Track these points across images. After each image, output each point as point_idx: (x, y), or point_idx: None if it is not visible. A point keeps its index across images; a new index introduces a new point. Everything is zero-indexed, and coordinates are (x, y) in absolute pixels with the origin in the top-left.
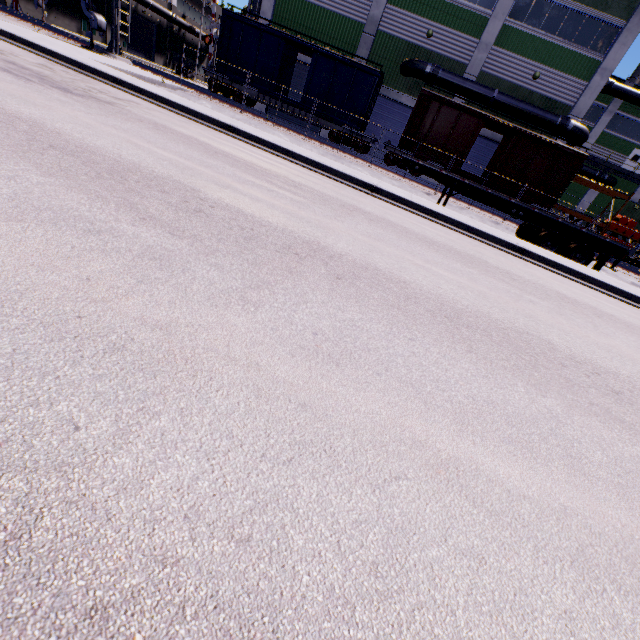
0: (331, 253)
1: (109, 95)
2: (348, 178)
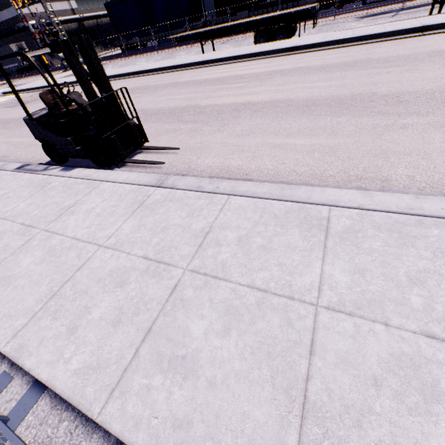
0: None
1: None
2: (128, 74)
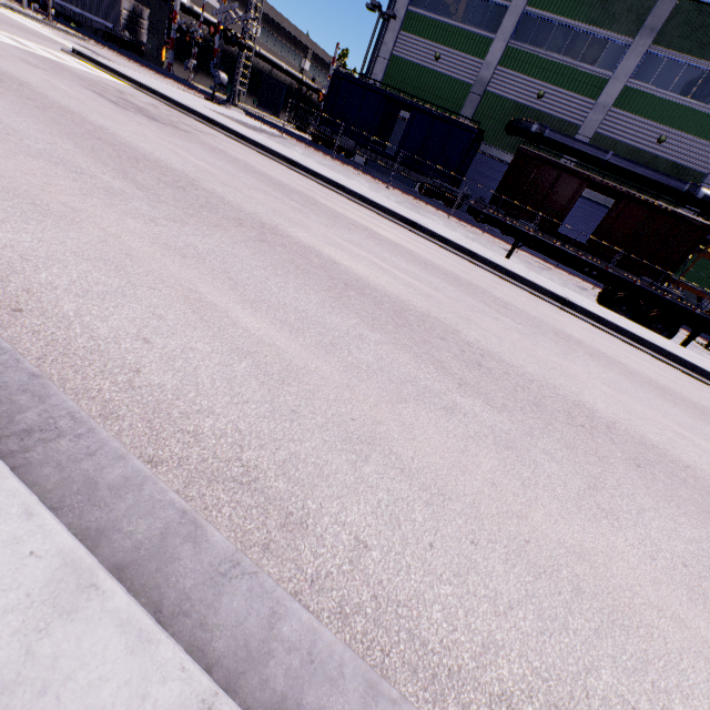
0: (280, 233)
1: (193, 128)
2: (391, 213)
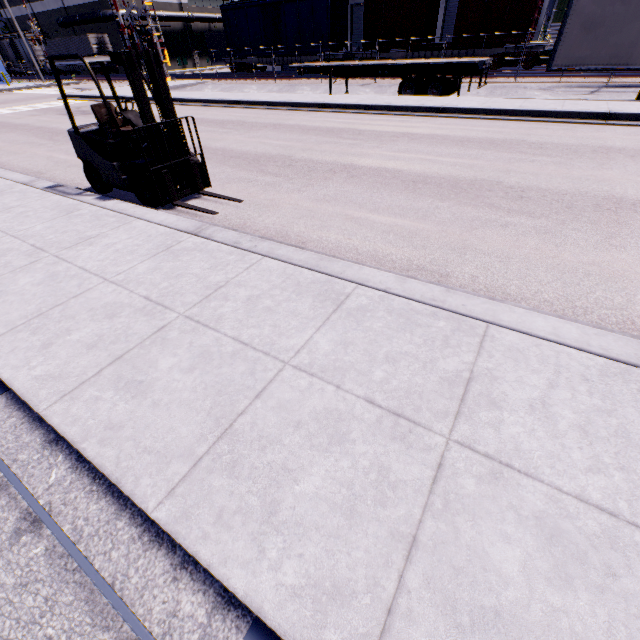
0: None
1: None
2: (226, 102)
